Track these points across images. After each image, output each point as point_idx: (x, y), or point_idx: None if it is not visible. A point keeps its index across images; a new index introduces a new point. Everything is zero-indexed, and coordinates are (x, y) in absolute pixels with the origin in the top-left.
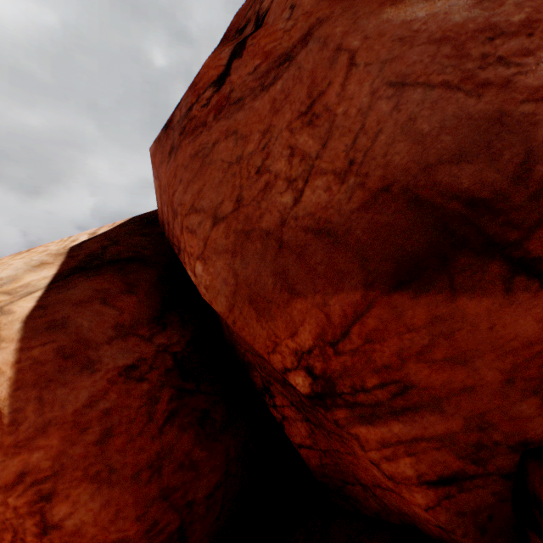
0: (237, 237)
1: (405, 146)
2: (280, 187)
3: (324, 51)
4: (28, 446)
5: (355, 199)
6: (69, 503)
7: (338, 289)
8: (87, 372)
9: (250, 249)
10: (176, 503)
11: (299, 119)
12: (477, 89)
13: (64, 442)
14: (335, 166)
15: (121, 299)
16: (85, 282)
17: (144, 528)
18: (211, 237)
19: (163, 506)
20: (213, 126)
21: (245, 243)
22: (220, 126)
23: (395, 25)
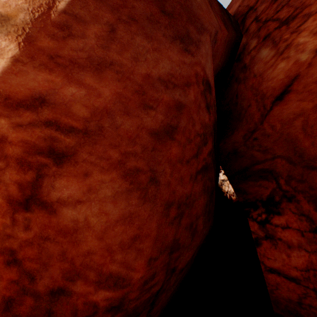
0: None
1: None
2: None
3: None
4: (67, 71)
5: None
6: (82, 185)
7: None
8: (179, 46)
9: None
10: (170, 264)
11: None
12: None
13: (116, 101)
14: None
15: (219, 20)
16: None
17: (145, 277)
18: None
19: (164, 261)
20: None
21: None
22: None
23: None
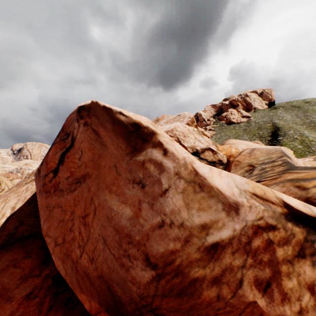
0: (64, 255)
1: (106, 266)
2: (77, 244)
3: (89, 193)
4: None
5: (95, 272)
6: None
7: (93, 299)
8: (9, 302)
9: (69, 262)
10: None
11: (82, 218)
12: (121, 265)
13: None
14: (90, 254)
15: (23, 262)
16: (5, 256)
17: None
18: (55, 250)
19: None
20: (53, 196)
21: (67, 258)
22: (55, 199)
23: (108, 206)
